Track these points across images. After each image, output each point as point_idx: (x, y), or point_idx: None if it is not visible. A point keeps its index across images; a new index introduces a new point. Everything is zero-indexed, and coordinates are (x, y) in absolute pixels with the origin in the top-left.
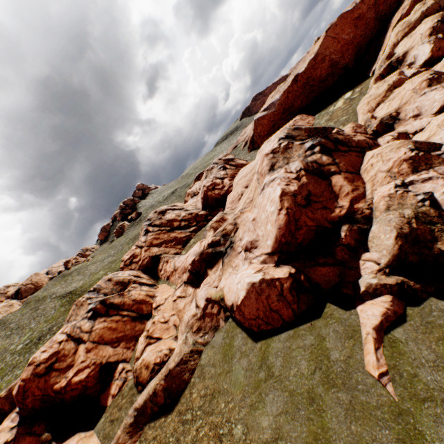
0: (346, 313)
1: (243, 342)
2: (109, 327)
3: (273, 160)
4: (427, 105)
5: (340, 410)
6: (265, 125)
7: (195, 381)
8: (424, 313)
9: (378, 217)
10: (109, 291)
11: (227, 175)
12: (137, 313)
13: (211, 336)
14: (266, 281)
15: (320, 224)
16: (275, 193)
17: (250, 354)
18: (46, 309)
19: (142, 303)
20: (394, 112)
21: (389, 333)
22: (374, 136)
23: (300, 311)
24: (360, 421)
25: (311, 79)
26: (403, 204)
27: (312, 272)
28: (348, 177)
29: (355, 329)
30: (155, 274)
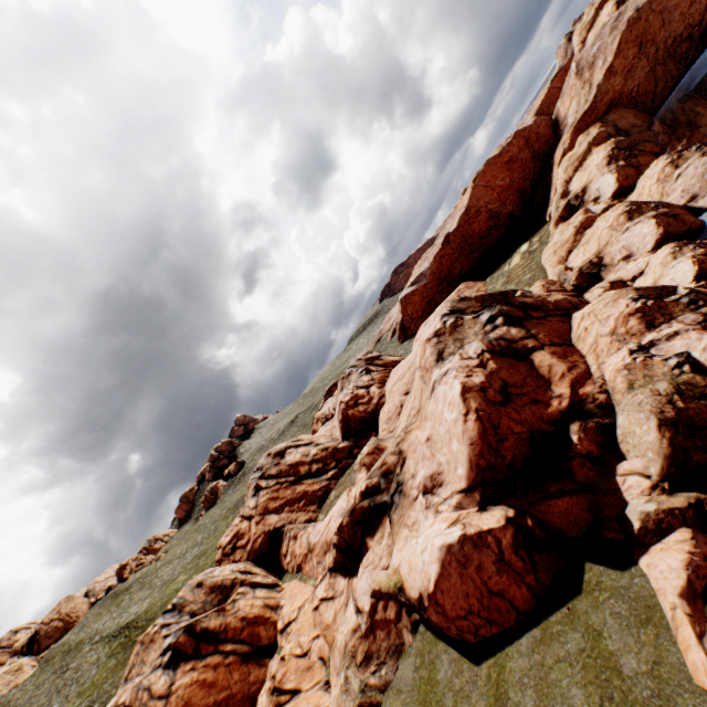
0: (623, 575)
1: (453, 669)
2: (201, 680)
3: (439, 346)
4: (636, 241)
5: None
6: (417, 303)
7: None
8: None
9: (621, 402)
10: (199, 606)
11: (374, 381)
12: (251, 645)
13: (393, 667)
14: (469, 538)
15: (534, 427)
16: (452, 390)
17: (471, 694)
18: (82, 666)
19: (258, 623)
20: (594, 257)
21: None
22: (578, 292)
23: (543, 587)
24: None
25: (468, 236)
26: (651, 375)
27: (543, 510)
28: (557, 352)
29: (649, 603)
30: (276, 564)
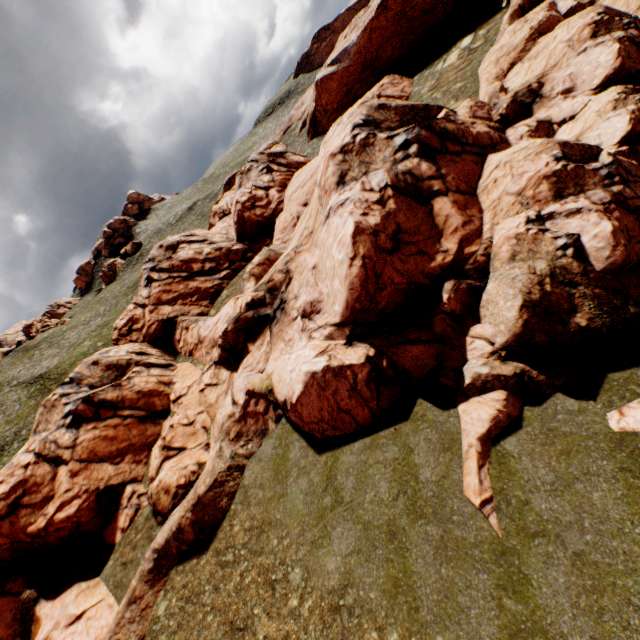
0: (443, 414)
1: (301, 454)
2: (103, 436)
3: (344, 166)
4: (586, 72)
5: (429, 548)
6: (334, 91)
7: (237, 509)
8: (546, 416)
9: (498, 270)
10: (97, 380)
11: (275, 183)
12: (147, 411)
13: (258, 444)
14: (332, 370)
15: (413, 280)
16: (345, 229)
17: (311, 472)
18: (6, 403)
19: (153, 395)
20: (535, 81)
21: (498, 444)
22: (502, 124)
23: (381, 410)
24: (453, 563)
25: (410, 6)
26: (535, 252)
27: (399, 354)
28: (459, 202)
29: (454, 437)
30: (172, 346)
